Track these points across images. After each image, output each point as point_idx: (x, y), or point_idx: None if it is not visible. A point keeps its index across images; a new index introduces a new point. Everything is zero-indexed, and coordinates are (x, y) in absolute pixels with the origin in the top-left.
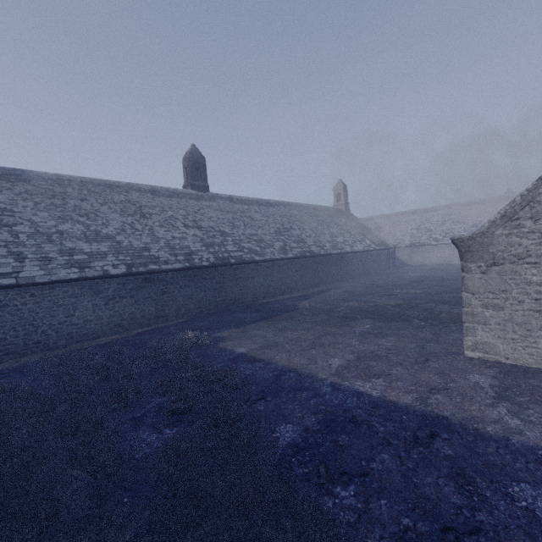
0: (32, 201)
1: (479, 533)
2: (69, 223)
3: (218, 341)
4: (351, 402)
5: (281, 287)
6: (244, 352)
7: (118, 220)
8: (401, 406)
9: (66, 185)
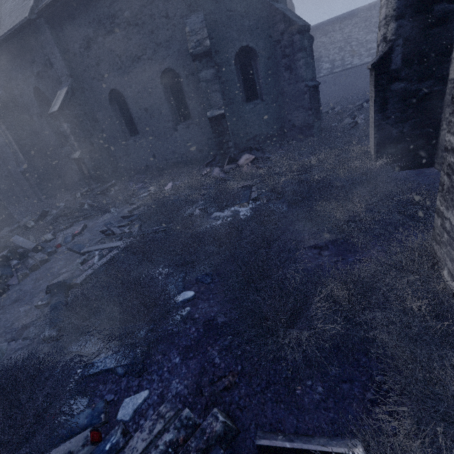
0: (357, 27)
1: None
2: (371, 35)
3: None
4: None
5: None
6: None
7: None
8: None
9: (372, 9)
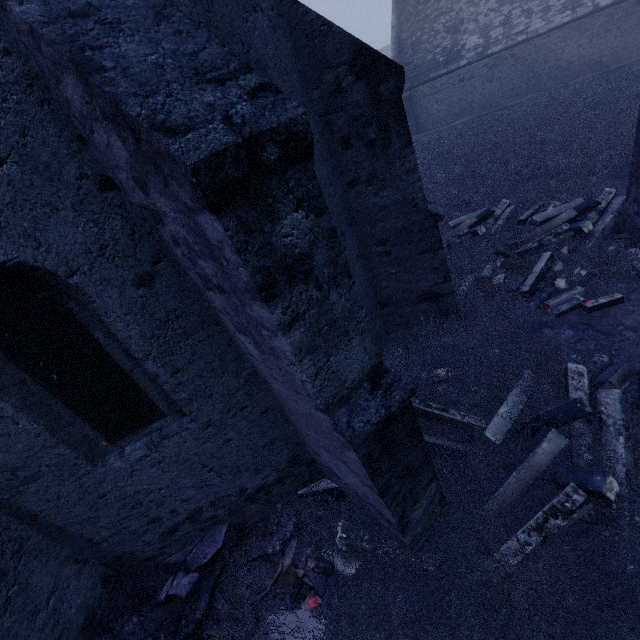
0: None
1: None
2: None
3: None
4: None
5: None
6: None
7: None
8: None
9: None
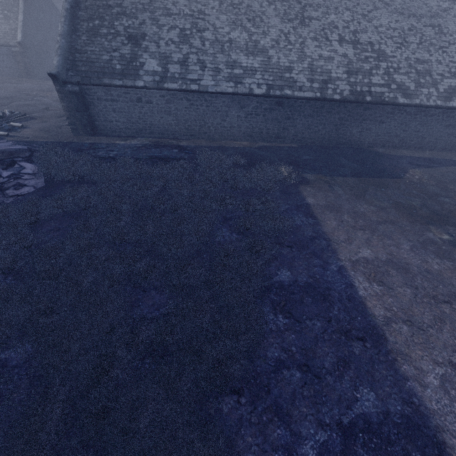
0: None
1: (318, 379)
2: (238, 31)
3: (302, 183)
4: (338, 286)
5: (412, 140)
6: (310, 204)
7: (277, 28)
8: (367, 312)
9: None
